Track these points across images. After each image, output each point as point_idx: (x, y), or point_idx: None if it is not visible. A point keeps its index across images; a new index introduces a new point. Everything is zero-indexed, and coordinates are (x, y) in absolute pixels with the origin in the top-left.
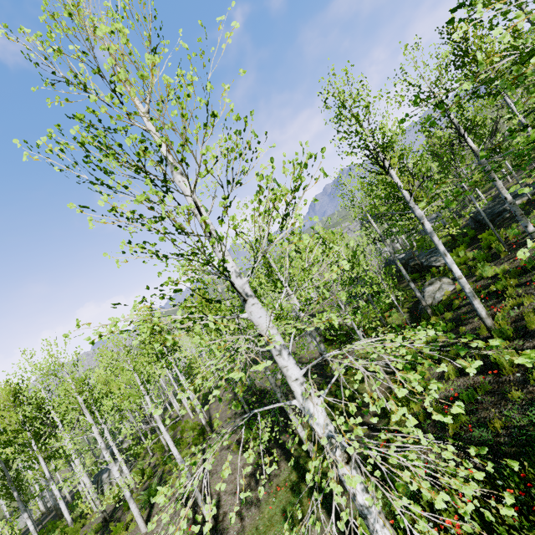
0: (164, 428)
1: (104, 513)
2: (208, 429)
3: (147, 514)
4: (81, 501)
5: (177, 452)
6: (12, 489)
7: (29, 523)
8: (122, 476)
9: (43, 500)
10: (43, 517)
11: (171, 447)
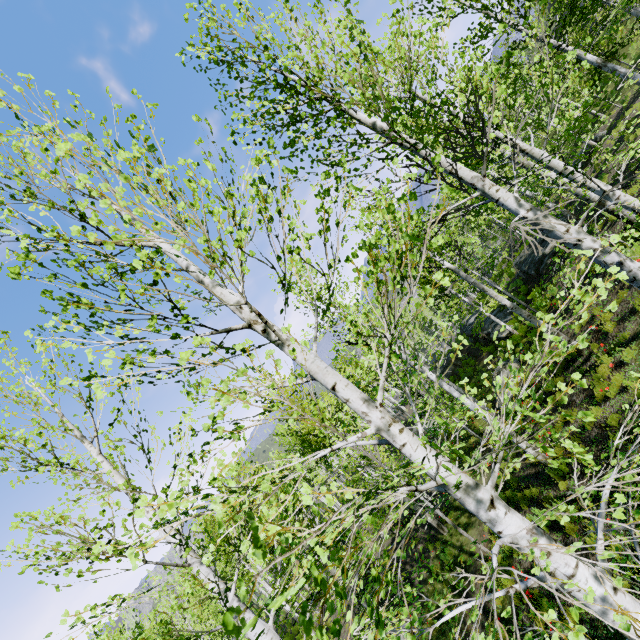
0: None
1: None
2: None
3: None
4: None
5: None
6: None
7: None
8: None
9: None
10: None
11: None
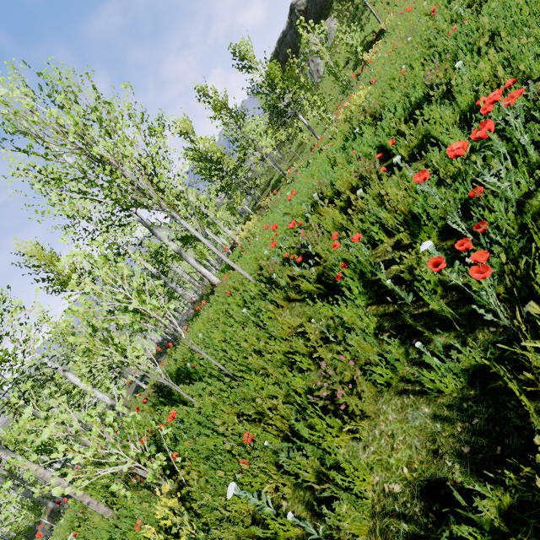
0: None
1: None
2: None
3: None
4: None
5: None
6: None
7: None
8: None
9: None
10: None
11: None
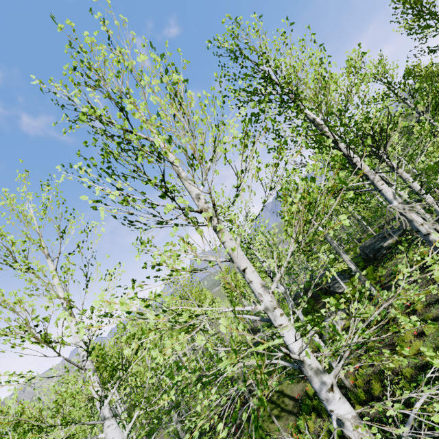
0: None
1: None
2: None
3: None
4: None
5: None
6: None
7: None
8: None
9: None
10: None
11: None
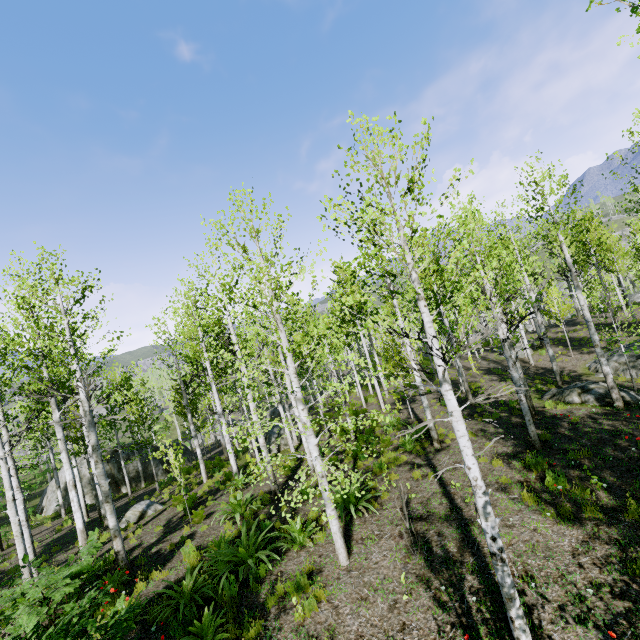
0: (456, 403)
1: (274, 485)
2: (435, 436)
3: (343, 529)
4: (246, 450)
5: (478, 472)
6: (187, 410)
7: (198, 451)
8: (324, 458)
9: (214, 431)
10: (213, 446)
11: (466, 455)
